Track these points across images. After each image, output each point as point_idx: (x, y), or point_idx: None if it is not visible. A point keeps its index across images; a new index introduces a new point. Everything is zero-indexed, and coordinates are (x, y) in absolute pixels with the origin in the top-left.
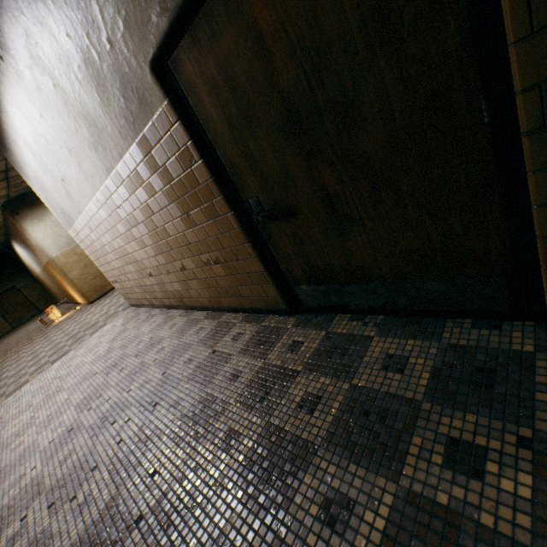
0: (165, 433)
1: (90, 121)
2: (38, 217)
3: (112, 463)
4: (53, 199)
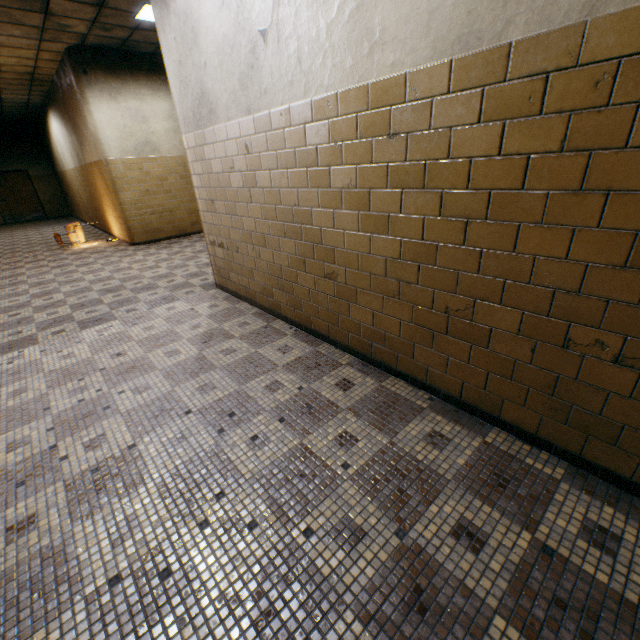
0: None
1: None
2: (112, 92)
3: None
4: (196, 66)
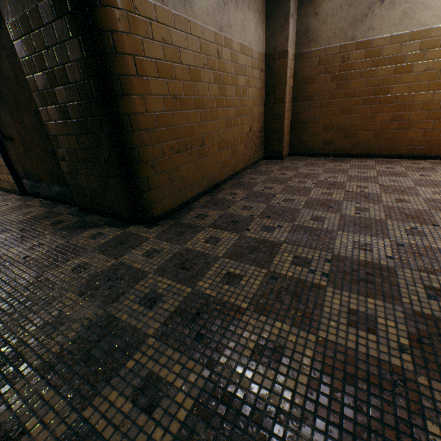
0: None
1: None
2: None
3: None
4: None
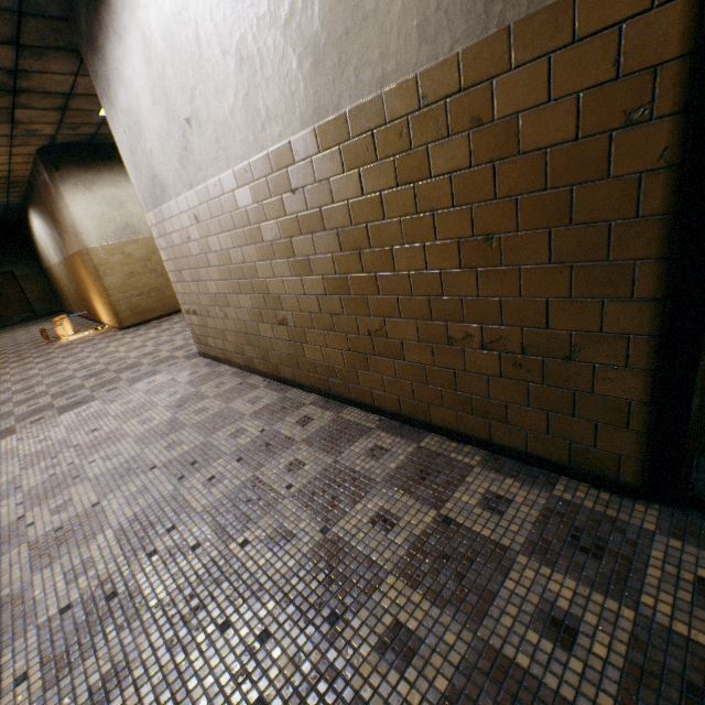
0: None
1: None
2: (86, 184)
3: None
4: (145, 153)
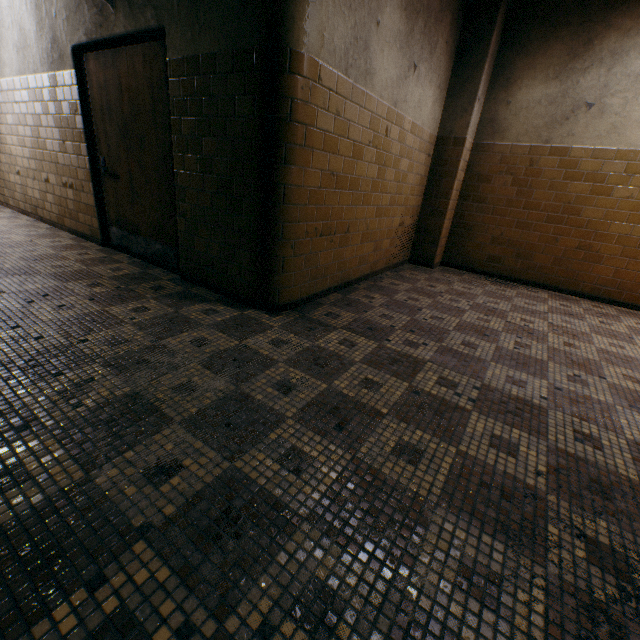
0: None
1: (23, 34)
2: None
3: None
4: None
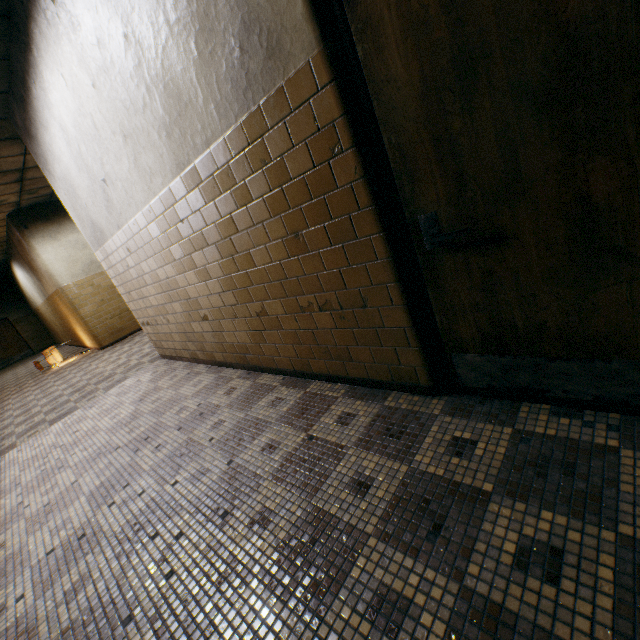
0: (252, 573)
1: (170, 90)
2: (52, 234)
3: (159, 616)
4: (83, 208)
